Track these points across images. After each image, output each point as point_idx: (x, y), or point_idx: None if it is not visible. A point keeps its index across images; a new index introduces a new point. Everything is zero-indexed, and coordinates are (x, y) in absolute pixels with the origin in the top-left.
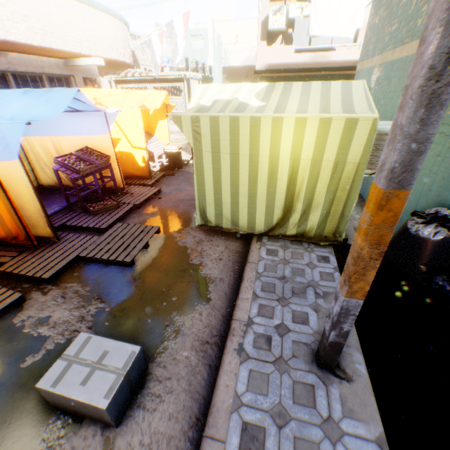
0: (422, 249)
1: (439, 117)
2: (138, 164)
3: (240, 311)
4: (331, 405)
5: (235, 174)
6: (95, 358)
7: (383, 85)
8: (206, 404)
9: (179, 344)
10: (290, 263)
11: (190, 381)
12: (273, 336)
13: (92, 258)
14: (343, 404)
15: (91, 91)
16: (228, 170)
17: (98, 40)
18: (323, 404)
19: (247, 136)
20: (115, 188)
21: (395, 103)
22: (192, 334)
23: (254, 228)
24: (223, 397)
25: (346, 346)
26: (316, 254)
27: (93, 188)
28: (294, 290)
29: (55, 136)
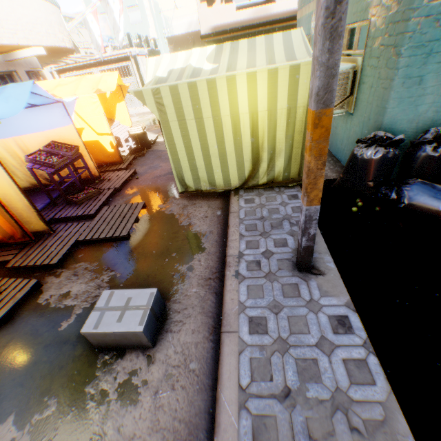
0: (367, 168)
1: (340, 46)
2: (108, 151)
3: (232, 249)
4: (311, 292)
5: (203, 137)
6: (122, 304)
7: None
8: (219, 318)
9: (187, 285)
10: (265, 206)
11: (202, 307)
12: (261, 260)
13: (91, 240)
14: (320, 290)
15: (40, 84)
16: (196, 135)
17: (33, 27)
18: (306, 293)
19: (206, 99)
20: (92, 177)
21: None
22: (196, 276)
23: (230, 185)
24: (230, 307)
25: (318, 254)
26: (286, 194)
27: (71, 180)
28: (273, 224)
29: (18, 136)
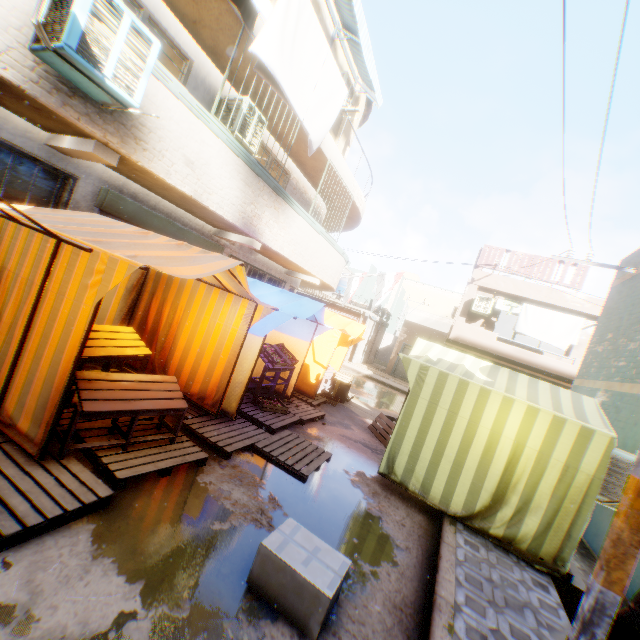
0: None
1: None
2: (309, 379)
3: (444, 588)
4: None
5: (446, 432)
6: (309, 547)
7: (610, 411)
8: None
9: (369, 592)
10: (496, 567)
11: (387, 639)
12: (489, 636)
13: (266, 453)
14: None
15: None
16: (440, 425)
17: (326, 268)
18: None
19: (472, 401)
20: (282, 393)
21: (627, 434)
22: (382, 589)
23: (448, 505)
24: None
25: None
26: (529, 573)
27: (271, 383)
28: (508, 600)
29: None
